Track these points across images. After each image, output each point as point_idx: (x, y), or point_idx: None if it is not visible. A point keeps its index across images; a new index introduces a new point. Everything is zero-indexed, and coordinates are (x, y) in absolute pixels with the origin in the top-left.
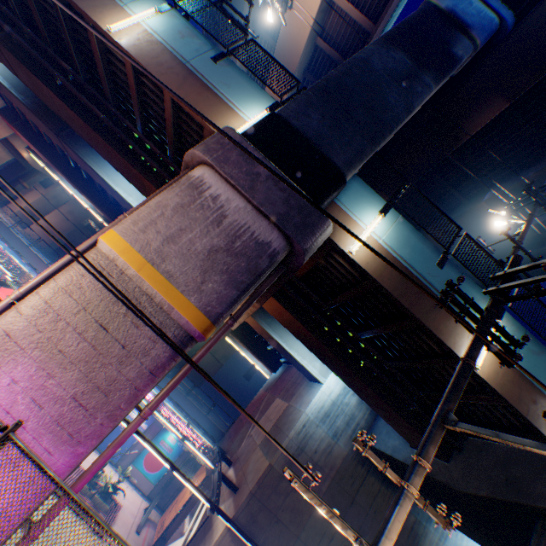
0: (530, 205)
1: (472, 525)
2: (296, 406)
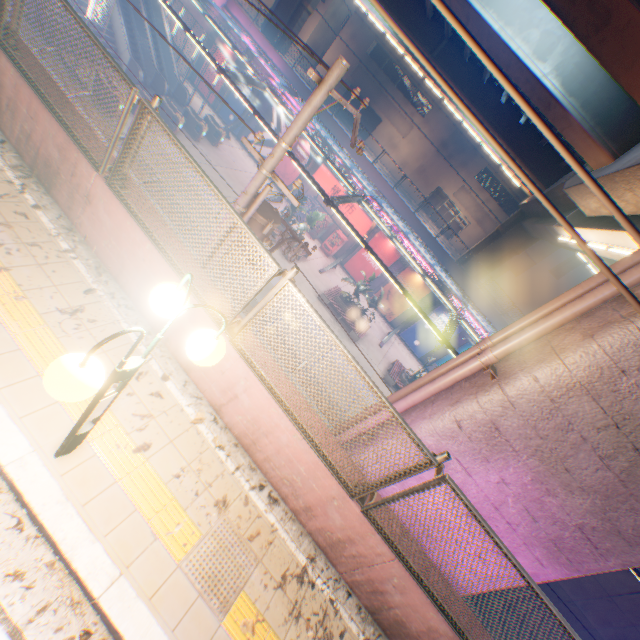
0: None
1: None
2: None
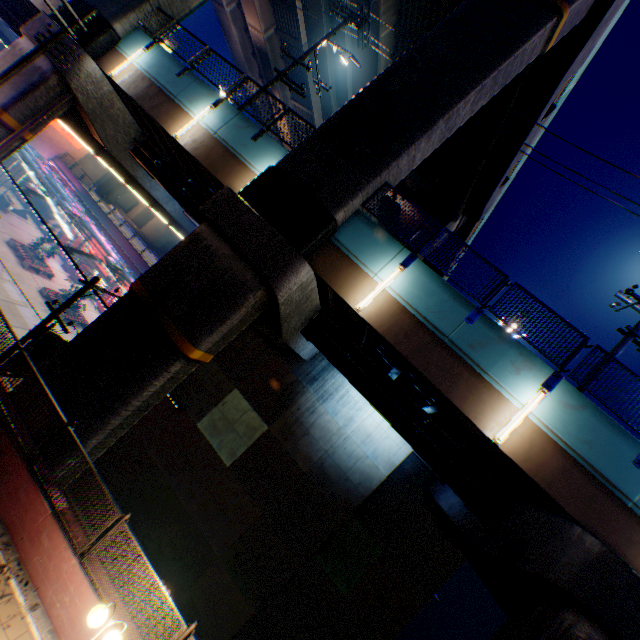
0: None
1: None
2: None
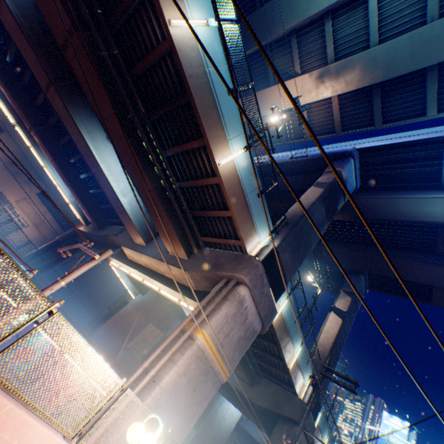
0: (317, 257)
1: (251, 413)
2: None
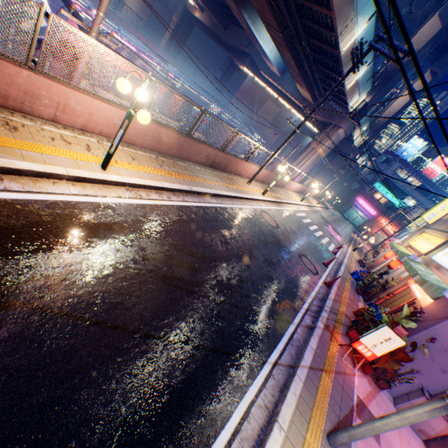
0: None
1: None
2: (286, 116)
